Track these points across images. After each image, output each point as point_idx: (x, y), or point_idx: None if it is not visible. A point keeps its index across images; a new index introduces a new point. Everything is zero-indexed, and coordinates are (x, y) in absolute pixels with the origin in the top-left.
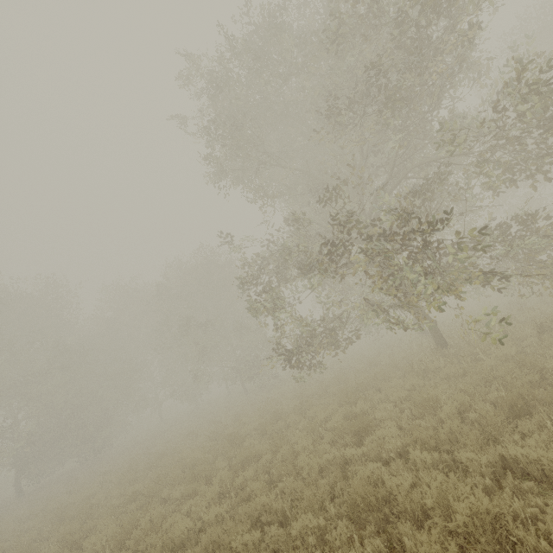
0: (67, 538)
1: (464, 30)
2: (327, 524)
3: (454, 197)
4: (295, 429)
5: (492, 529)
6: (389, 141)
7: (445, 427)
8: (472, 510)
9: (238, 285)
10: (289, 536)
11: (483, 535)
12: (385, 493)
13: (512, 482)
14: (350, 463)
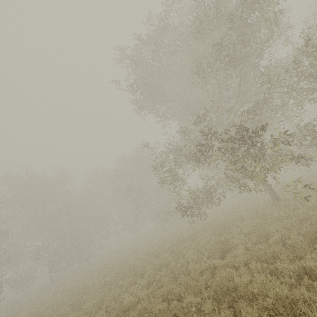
0: (74, 303)
1: (270, 17)
2: (202, 301)
3: (274, 111)
4: (188, 249)
5: (291, 307)
6: (232, 83)
7: (270, 249)
8: (278, 295)
9: (153, 169)
10: (182, 306)
11: (284, 310)
12: (234, 286)
13: (308, 281)
14: (217, 269)
